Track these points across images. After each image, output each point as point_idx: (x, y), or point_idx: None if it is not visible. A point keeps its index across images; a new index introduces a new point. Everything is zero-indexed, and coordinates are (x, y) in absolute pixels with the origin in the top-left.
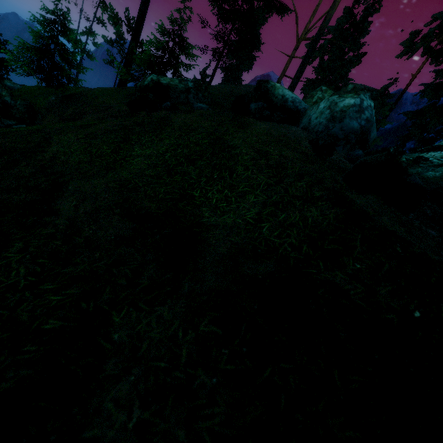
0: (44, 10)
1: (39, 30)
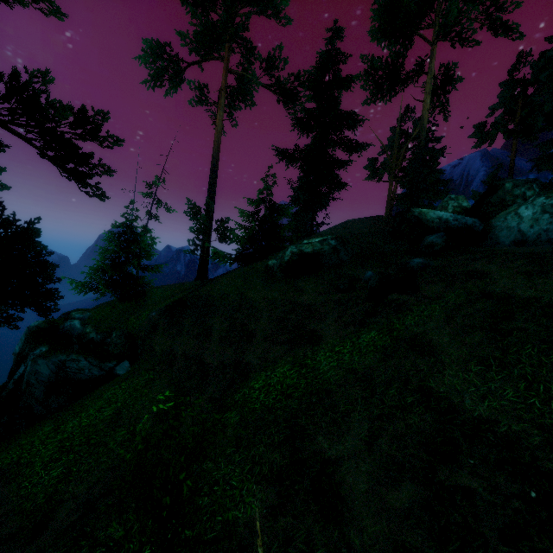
0: (115, 226)
1: (114, 246)
